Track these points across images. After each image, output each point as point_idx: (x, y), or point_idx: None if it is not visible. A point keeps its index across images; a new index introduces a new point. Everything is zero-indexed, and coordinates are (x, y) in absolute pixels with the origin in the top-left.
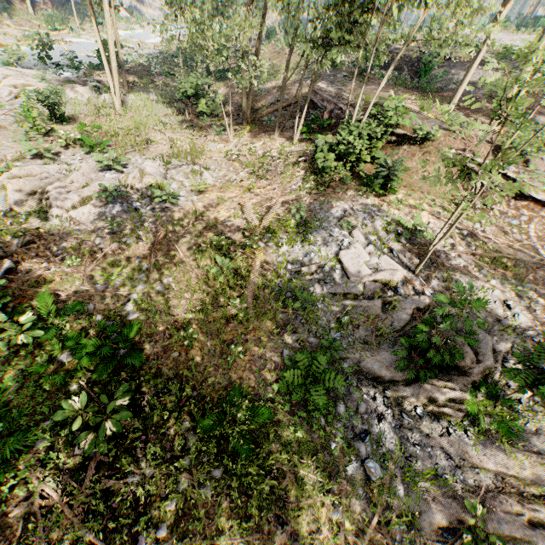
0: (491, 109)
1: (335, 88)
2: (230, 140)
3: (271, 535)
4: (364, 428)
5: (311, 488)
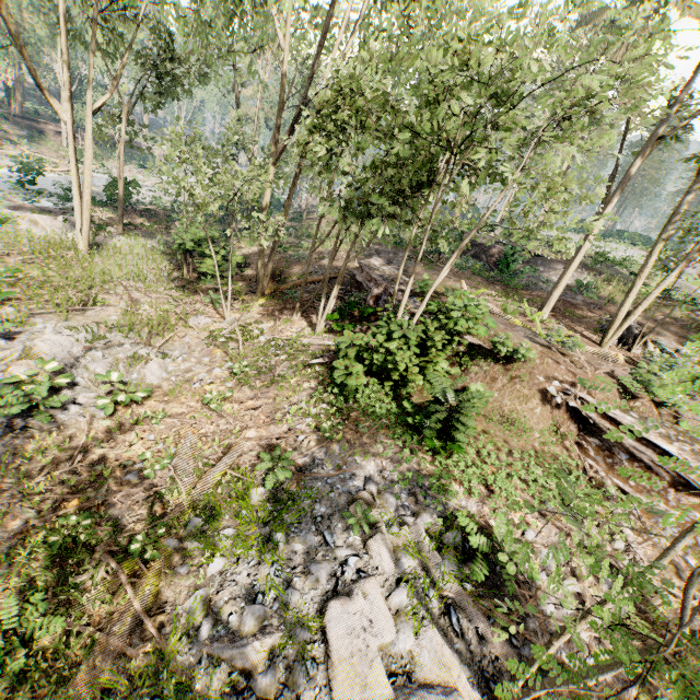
0: (596, 320)
1: (392, 267)
2: (225, 314)
3: None
4: None
5: None
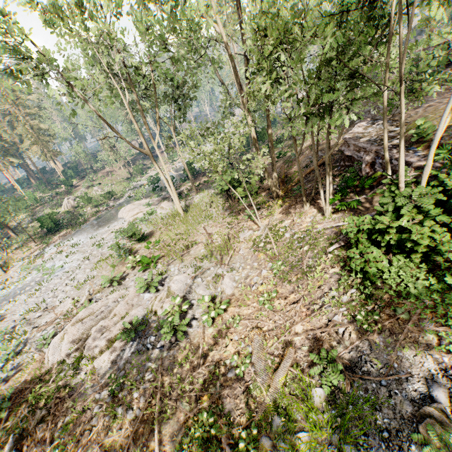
0: None
1: (377, 124)
2: (258, 224)
3: None
4: None
5: None
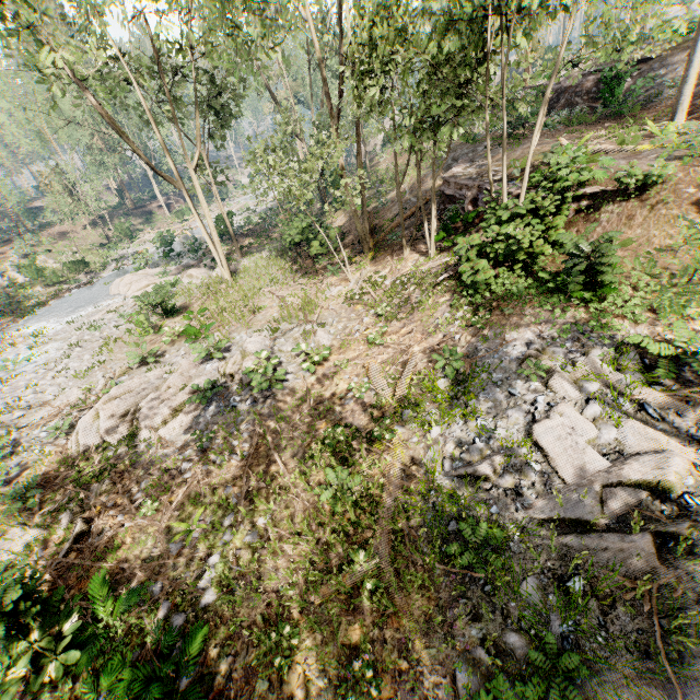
0: None
1: (477, 165)
2: (349, 277)
3: None
4: None
5: None
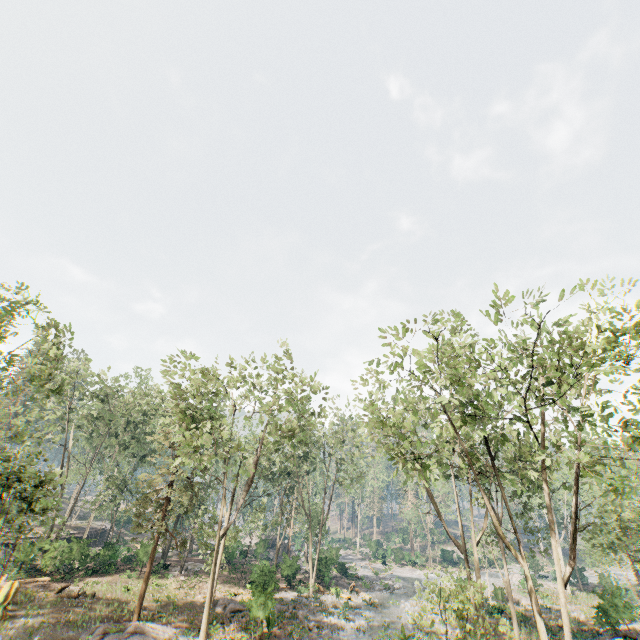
0: None
1: None
2: None
3: None
4: None
5: None
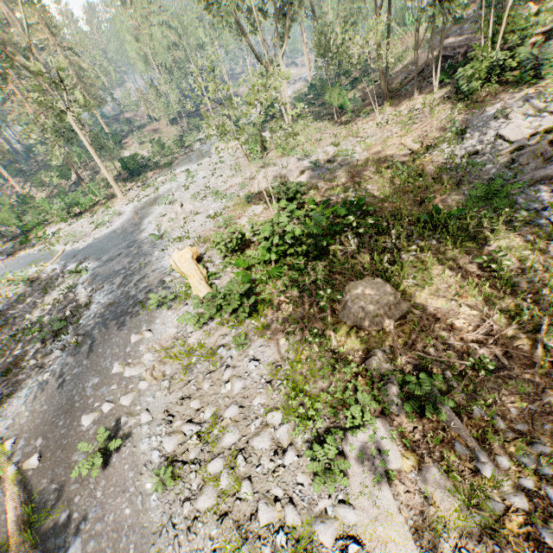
0: None
1: (464, 36)
2: (377, 116)
3: (481, 249)
4: (544, 206)
5: (505, 233)
